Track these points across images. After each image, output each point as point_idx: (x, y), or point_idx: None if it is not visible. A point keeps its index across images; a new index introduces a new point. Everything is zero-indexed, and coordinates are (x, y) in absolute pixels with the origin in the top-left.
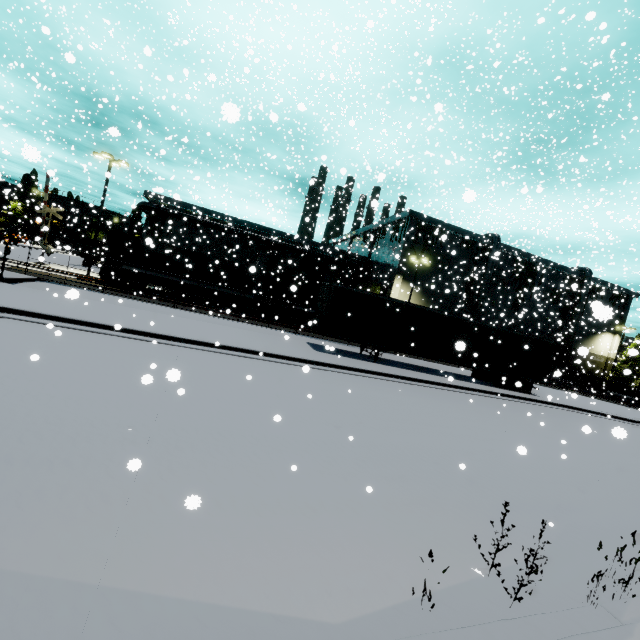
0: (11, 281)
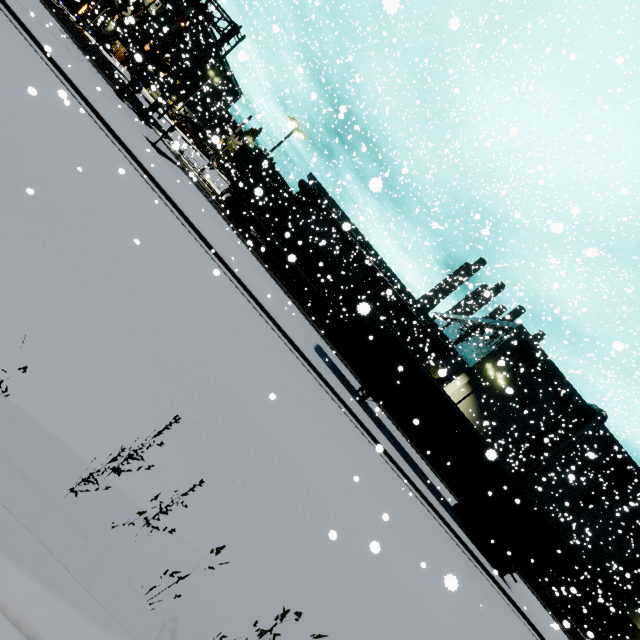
0: (160, 152)
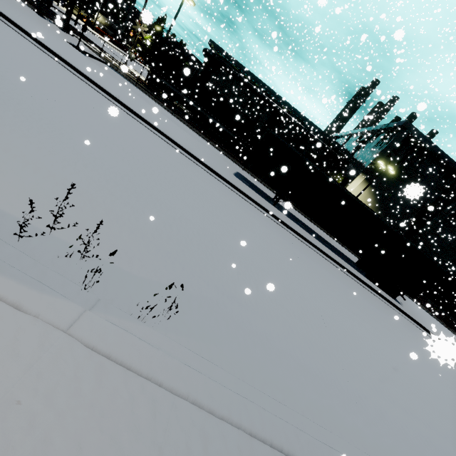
0: (84, 53)
